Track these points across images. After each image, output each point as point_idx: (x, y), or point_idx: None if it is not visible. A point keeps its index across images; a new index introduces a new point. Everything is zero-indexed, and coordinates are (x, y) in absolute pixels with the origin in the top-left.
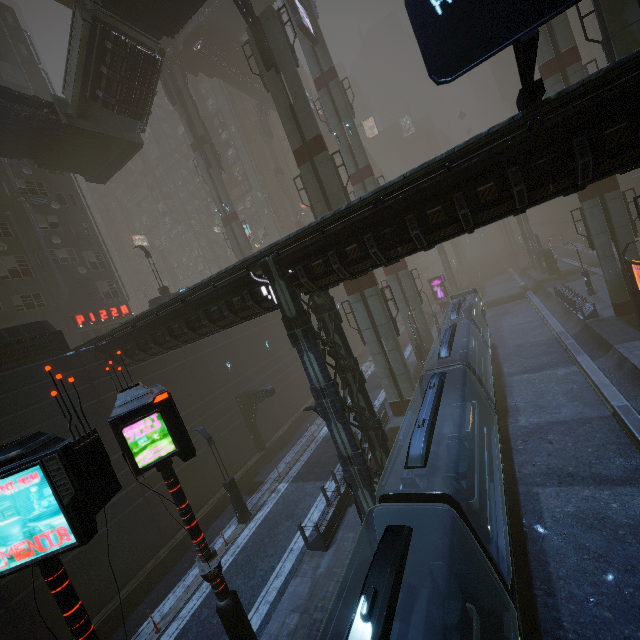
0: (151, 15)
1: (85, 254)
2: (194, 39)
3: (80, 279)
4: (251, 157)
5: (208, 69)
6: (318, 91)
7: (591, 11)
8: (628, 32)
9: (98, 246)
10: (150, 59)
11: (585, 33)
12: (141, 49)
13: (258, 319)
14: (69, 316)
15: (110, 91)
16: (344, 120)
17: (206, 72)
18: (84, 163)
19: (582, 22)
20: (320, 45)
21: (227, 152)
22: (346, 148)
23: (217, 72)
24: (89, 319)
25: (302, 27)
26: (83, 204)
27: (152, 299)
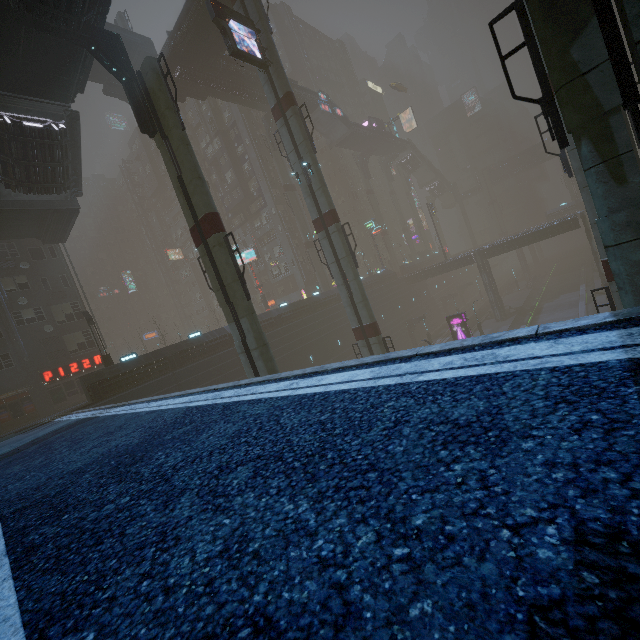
0: (32, 87)
1: (61, 307)
2: (172, 66)
3: (44, 338)
4: (265, 171)
5: (196, 92)
6: (276, 122)
7: (519, 45)
8: (582, 86)
9: (76, 296)
10: (44, 133)
11: (510, 85)
12: (28, 126)
13: (214, 381)
14: (38, 373)
15: (9, 173)
16: (303, 156)
17: (195, 96)
18: (33, 229)
19: (504, 65)
20: (274, 67)
21: (243, 166)
22: (307, 189)
23: (207, 93)
24: (58, 374)
25: (238, 54)
26: (61, 256)
27: (80, 377)
